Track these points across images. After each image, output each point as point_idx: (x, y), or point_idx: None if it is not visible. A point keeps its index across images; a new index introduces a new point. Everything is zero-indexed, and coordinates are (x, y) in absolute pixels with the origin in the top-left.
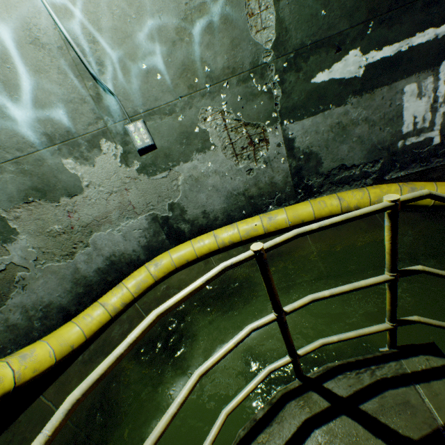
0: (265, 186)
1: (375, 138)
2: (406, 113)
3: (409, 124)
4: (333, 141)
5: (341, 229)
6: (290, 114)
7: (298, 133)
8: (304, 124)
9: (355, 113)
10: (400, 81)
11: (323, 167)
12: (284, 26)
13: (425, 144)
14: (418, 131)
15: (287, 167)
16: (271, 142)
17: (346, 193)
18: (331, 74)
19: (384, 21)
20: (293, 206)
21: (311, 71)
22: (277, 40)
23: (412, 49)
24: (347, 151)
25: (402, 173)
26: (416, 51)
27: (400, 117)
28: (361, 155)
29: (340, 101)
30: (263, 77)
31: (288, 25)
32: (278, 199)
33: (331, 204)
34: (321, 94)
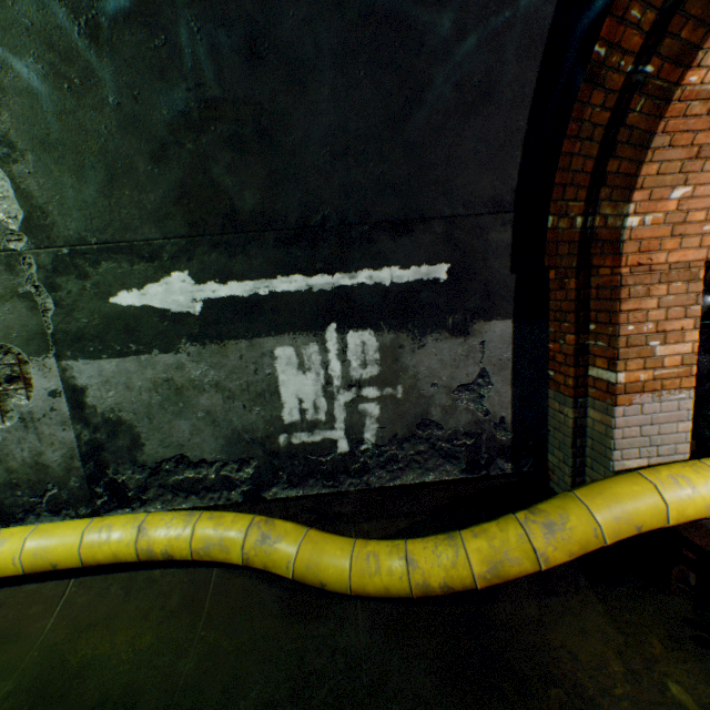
0: (24, 468)
1: (238, 419)
2: (286, 390)
3: (294, 409)
4: (162, 409)
5: (132, 600)
6: (77, 344)
7: (94, 380)
8: (104, 366)
9: (198, 370)
10: (267, 337)
11: (147, 453)
12: (36, 203)
13: (327, 449)
14: (312, 424)
15: (73, 438)
16: (38, 386)
17: (163, 517)
18: (146, 297)
19: (223, 245)
20: (56, 526)
21: (108, 284)
22: (30, 221)
23: (278, 295)
24: (190, 431)
25: (296, 492)
26: (285, 301)
27: (278, 395)
28: (217, 444)
29: (168, 343)
30: (16, 271)
31: (45, 204)
32: (53, 500)
33: (122, 536)
34: (132, 325)
